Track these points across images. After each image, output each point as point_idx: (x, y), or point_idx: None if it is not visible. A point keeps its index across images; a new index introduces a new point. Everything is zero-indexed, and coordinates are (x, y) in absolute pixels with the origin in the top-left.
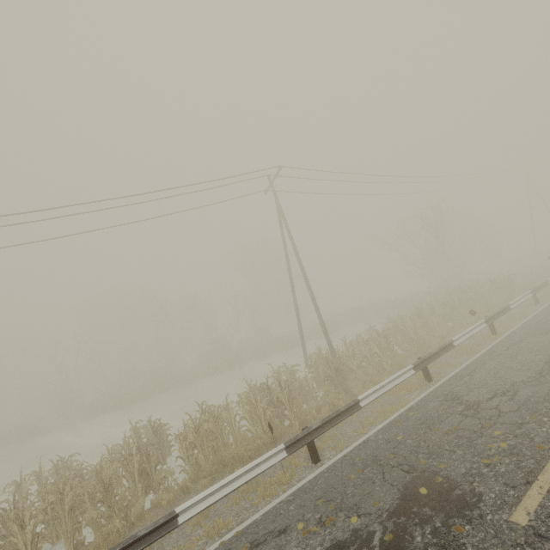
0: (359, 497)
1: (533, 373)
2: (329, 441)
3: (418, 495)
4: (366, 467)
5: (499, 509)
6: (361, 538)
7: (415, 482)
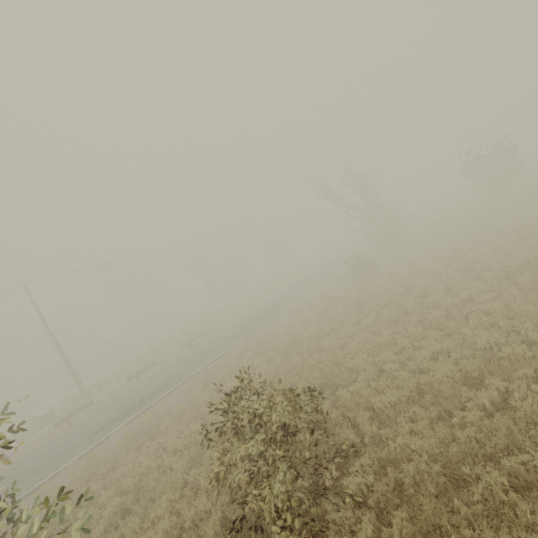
0: None
1: (78, 428)
2: None
3: None
4: None
5: None
6: None
7: None
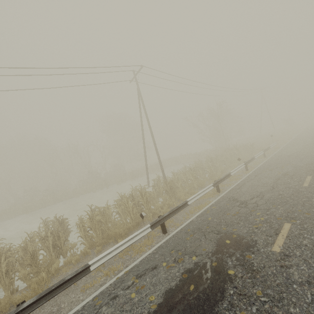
0: (194, 247)
1: (269, 187)
2: (170, 222)
3: (225, 244)
4: (195, 233)
5: (266, 246)
6: (200, 266)
7: (222, 238)
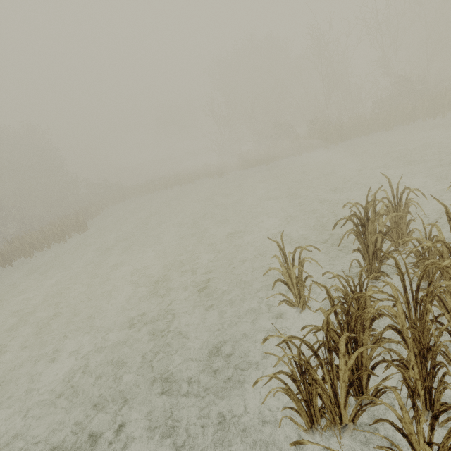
0: None
1: None
2: None
3: None
4: None
5: None
6: None
7: None
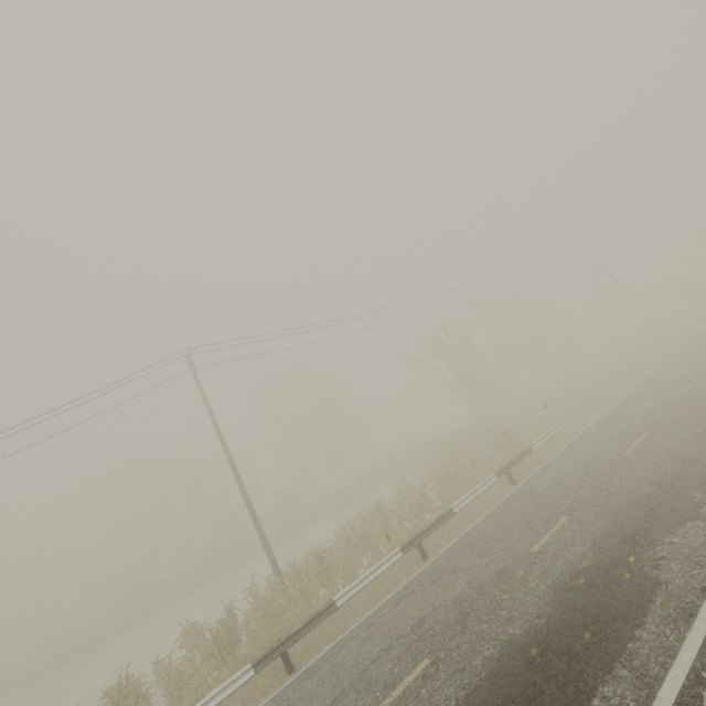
0: None
1: (333, 697)
2: None
3: None
4: None
5: None
6: None
7: None
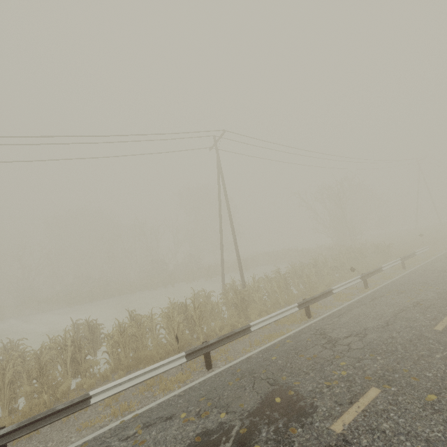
0: (232, 399)
1: (382, 322)
2: (223, 354)
3: (273, 402)
4: (243, 377)
5: (326, 419)
6: (224, 429)
7: (274, 393)
